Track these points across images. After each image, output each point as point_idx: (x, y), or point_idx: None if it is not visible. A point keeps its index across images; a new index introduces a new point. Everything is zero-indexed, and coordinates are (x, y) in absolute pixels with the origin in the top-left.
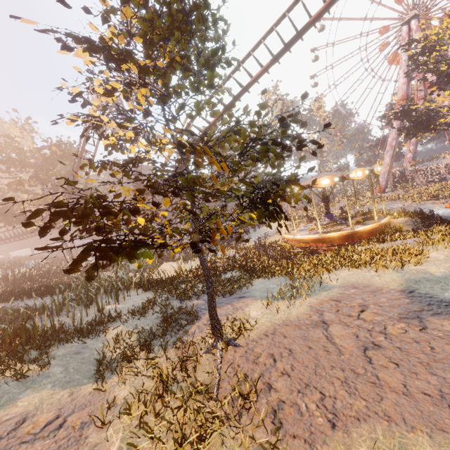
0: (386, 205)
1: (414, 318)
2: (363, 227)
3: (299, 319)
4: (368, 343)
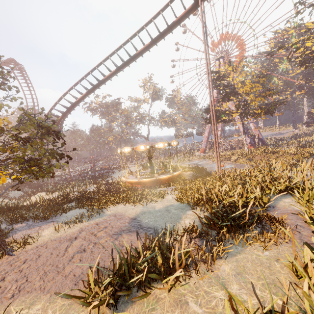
0: (199, 161)
1: (117, 234)
2: (162, 176)
3: (66, 236)
4: (82, 249)
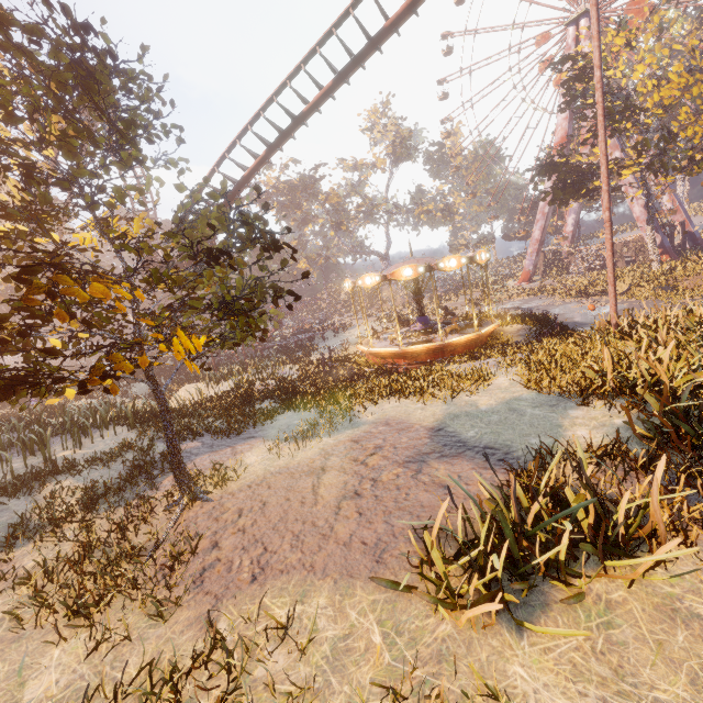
0: (523, 302)
1: (417, 462)
2: (456, 338)
3: (299, 466)
4: (350, 492)
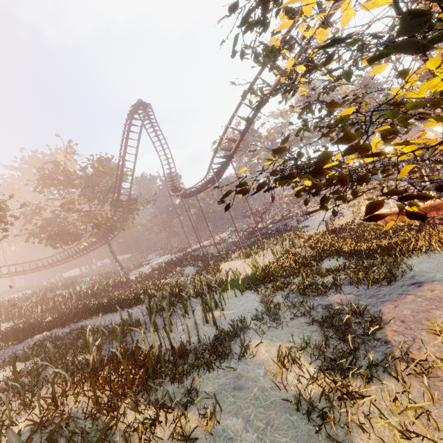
0: None
1: None
2: None
3: None
4: None
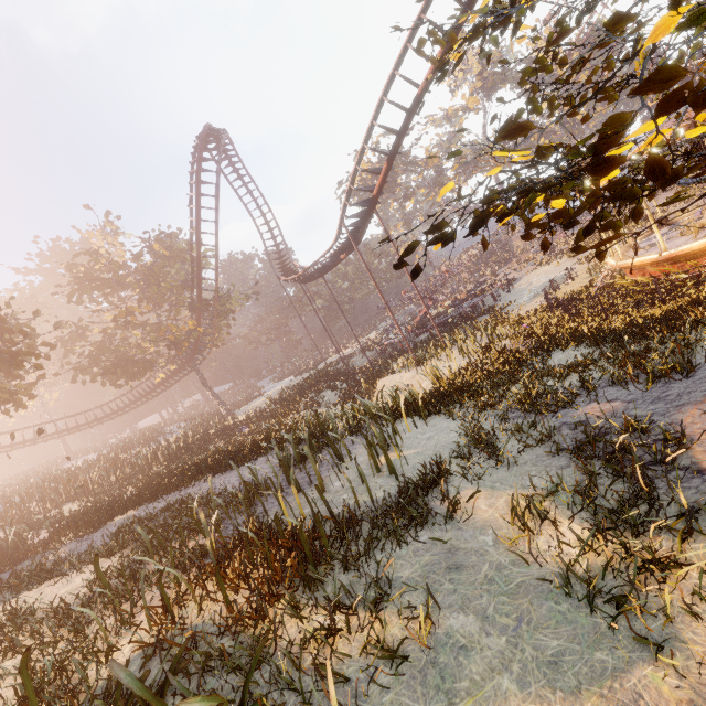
0: None
1: None
2: None
3: None
4: None
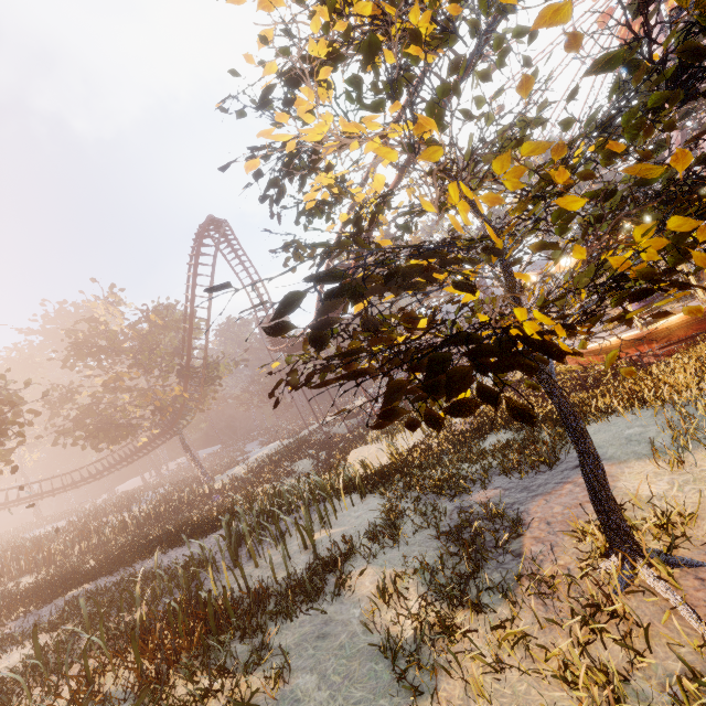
0: None
1: None
2: None
3: None
4: None
